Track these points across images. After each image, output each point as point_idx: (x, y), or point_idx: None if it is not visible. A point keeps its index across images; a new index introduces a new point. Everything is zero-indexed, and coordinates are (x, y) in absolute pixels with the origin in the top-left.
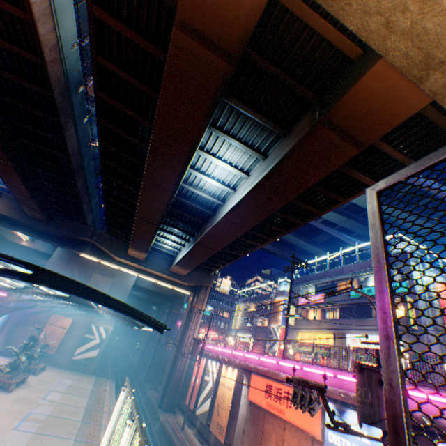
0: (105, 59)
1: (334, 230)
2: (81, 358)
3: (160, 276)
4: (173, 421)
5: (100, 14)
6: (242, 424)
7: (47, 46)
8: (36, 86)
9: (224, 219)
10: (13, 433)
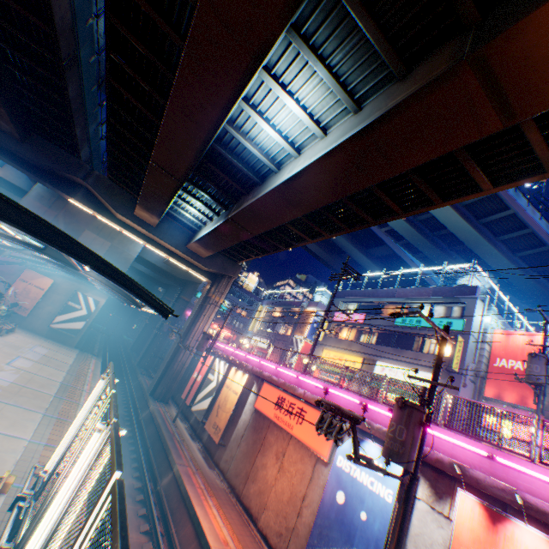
0: None
1: (397, 245)
2: (62, 328)
3: (174, 252)
4: (165, 412)
5: None
6: (242, 429)
7: None
8: None
9: (274, 193)
10: None
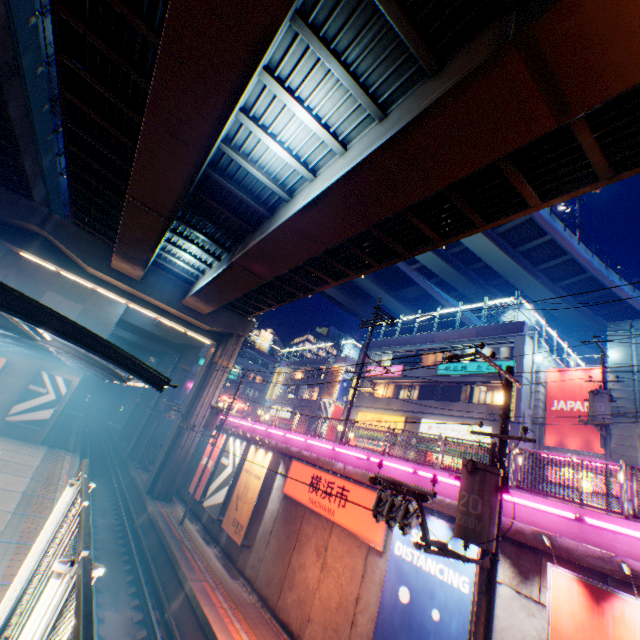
0: None
1: (429, 284)
2: (22, 420)
3: (166, 310)
4: (169, 513)
5: None
6: (270, 522)
7: None
8: None
9: (287, 225)
10: None
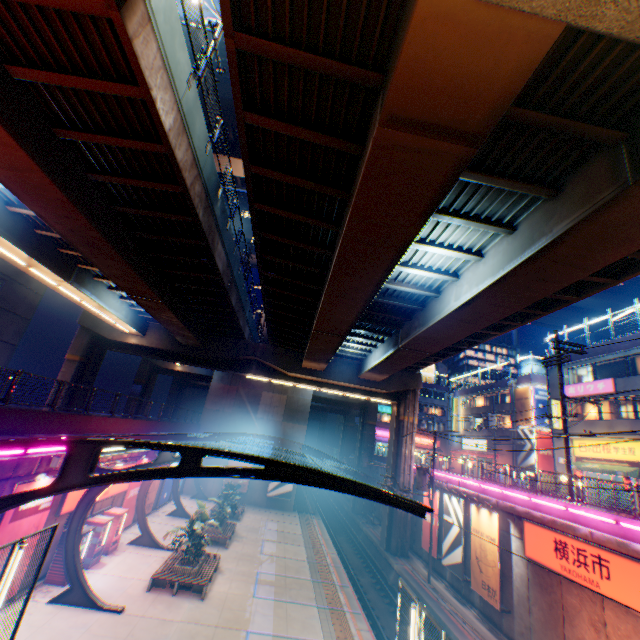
0: (260, 166)
1: None
2: (276, 494)
3: (347, 386)
4: (412, 571)
5: (253, 120)
6: (521, 587)
7: (186, 169)
8: (178, 216)
9: (444, 320)
10: (256, 602)
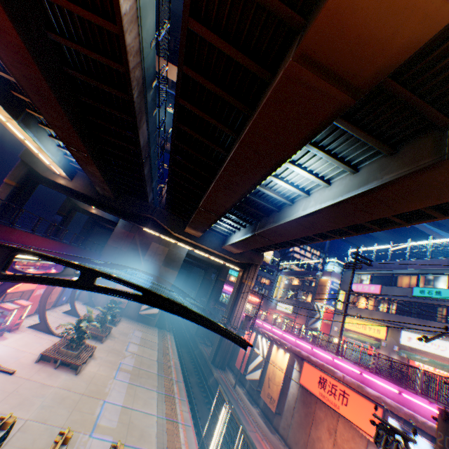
0: (191, 69)
1: None
2: (146, 313)
3: (213, 252)
4: (225, 379)
5: (195, 27)
6: (292, 401)
7: (131, 54)
8: (117, 91)
9: (292, 222)
10: (115, 382)
